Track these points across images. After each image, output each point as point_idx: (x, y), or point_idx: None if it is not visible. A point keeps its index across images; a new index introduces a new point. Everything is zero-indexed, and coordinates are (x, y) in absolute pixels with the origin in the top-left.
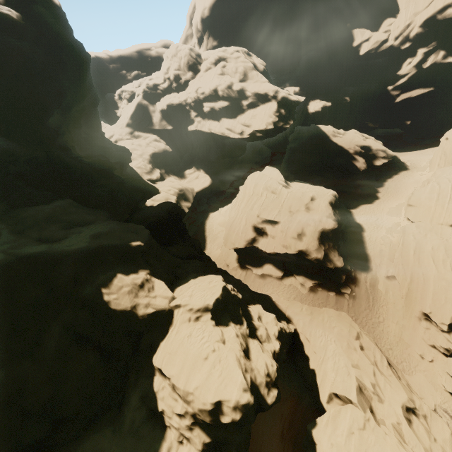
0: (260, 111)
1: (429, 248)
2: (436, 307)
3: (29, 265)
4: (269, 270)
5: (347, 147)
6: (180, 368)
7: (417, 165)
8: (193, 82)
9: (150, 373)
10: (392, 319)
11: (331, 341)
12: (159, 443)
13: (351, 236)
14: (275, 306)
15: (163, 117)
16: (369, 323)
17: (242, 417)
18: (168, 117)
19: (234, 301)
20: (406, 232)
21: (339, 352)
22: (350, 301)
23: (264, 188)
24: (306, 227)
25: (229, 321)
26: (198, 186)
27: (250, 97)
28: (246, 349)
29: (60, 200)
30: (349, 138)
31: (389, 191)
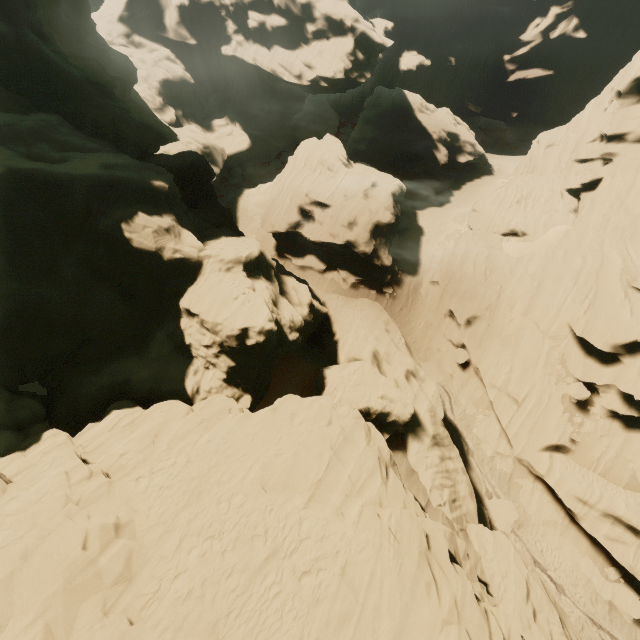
0: (329, 48)
1: (474, 253)
2: (461, 304)
3: (26, 182)
4: (311, 261)
5: (431, 130)
6: (210, 306)
7: (504, 172)
8: None
9: (176, 316)
10: (423, 318)
11: (358, 318)
12: (187, 366)
13: (409, 238)
14: (310, 290)
15: (182, 20)
16: (402, 321)
17: (265, 341)
18: (190, 22)
19: (267, 263)
20: (462, 238)
21: (362, 326)
22: (390, 301)
23: (319, 161)
24: (359, 217)
25: (260, 276)
26: (232, 146)
27: (319, 21)
28: (275, 301)
29: (44, 113)
30: (437, 119)
31: (464, 196)
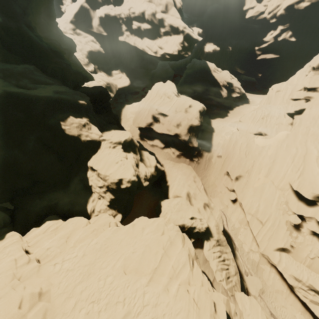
0: (171, 40)
1: (240, 143)
2: (233, 169)
3: (13, 98)
4: (157, 142)
5: (219, 81)
6: (103, 166)
7: (255, 102)
8: (127, 1)
9: (85, 170)
10: (213, 175)
11: (180, 174)
12: (89, 197)
13: (206, 133)
14: (156, 158)
15: (100, 23)
16: (202, 176)
17: (131, 186)
18: (104, 25)
19: (134, 144)
20: (233, 134)
21: (182, 179)
22: (196, 165)
23: (163, 93)
24: (182, 121)
25: (130, 151)
26: (121, 84)
27: (166, 27)
28: (137, 165)
29: (27, 64)
30: (222, 75)
31: (235, 113)
